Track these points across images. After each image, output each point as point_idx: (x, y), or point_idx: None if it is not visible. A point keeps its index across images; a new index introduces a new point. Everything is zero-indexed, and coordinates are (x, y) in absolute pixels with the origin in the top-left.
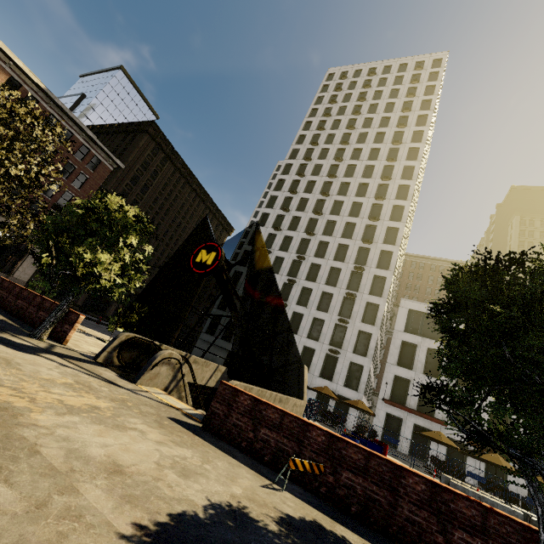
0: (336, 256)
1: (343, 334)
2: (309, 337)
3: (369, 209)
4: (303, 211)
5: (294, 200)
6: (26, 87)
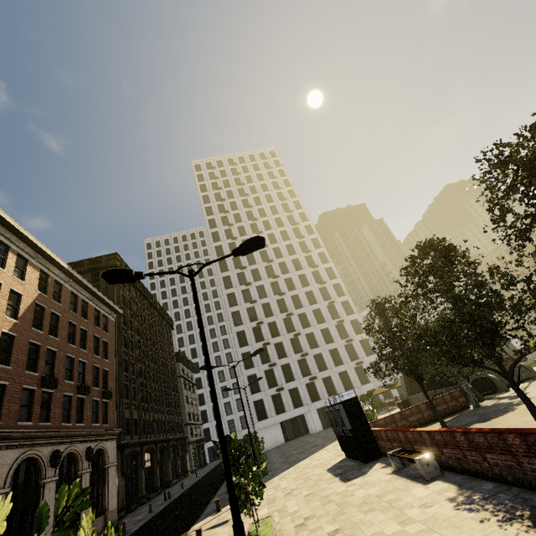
0: (308, 301)
1: (352, 349)
2: (336, 365)
3: (305, 261)
4: (260, 279)
5: (247, 274)
6: (51, 275)
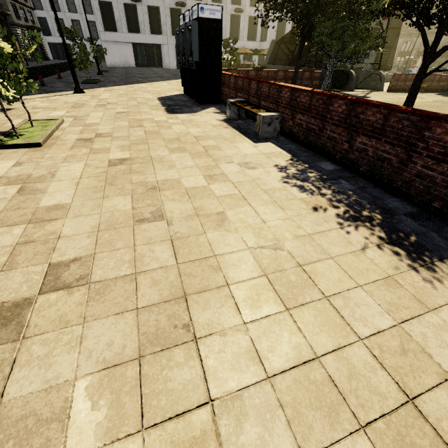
0: None
1: None
2: (213, 1)
3: None
4: None
5: None
6: None
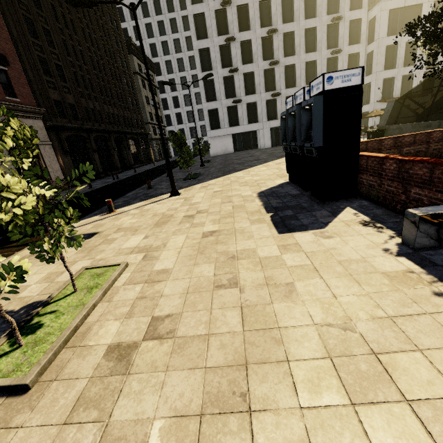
0: None
1: (335, 65)
2: (307, 84)
3: None
4: None
5: None
6: None
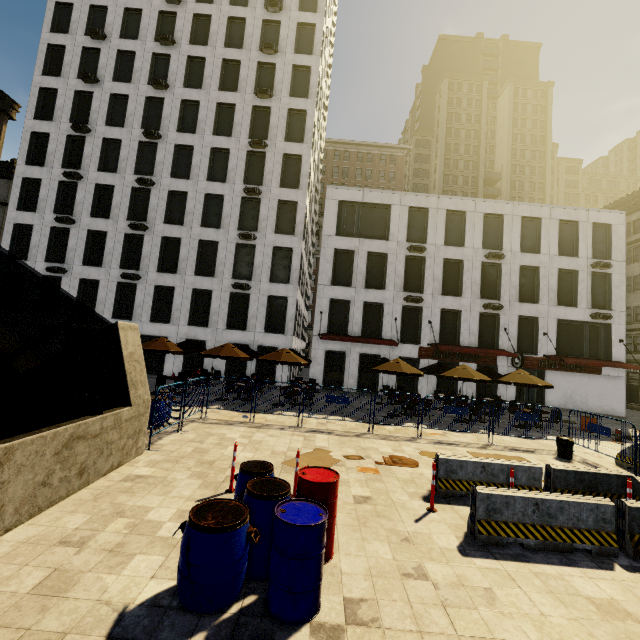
0: (216, 127)
1: (252, 258)
2: (199, 274)
3: (258, 31)
4: (137, 39)
5: (111, 13)
6: None
